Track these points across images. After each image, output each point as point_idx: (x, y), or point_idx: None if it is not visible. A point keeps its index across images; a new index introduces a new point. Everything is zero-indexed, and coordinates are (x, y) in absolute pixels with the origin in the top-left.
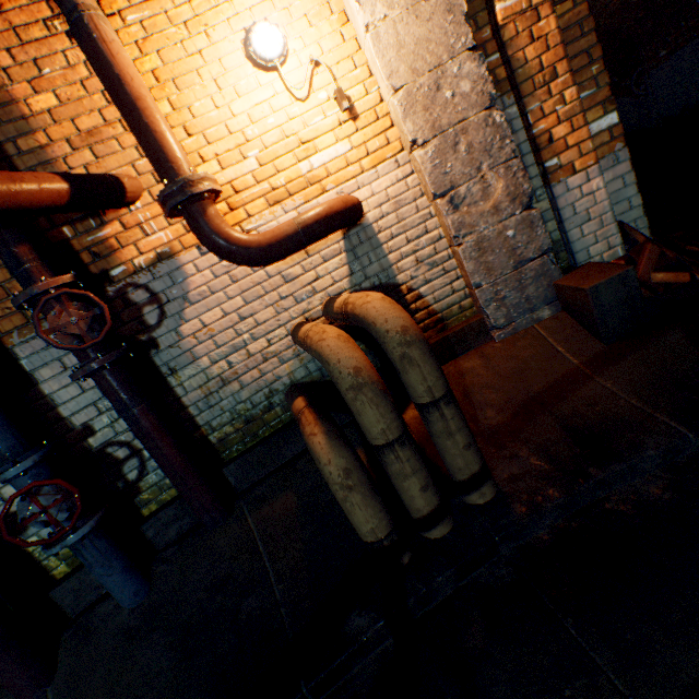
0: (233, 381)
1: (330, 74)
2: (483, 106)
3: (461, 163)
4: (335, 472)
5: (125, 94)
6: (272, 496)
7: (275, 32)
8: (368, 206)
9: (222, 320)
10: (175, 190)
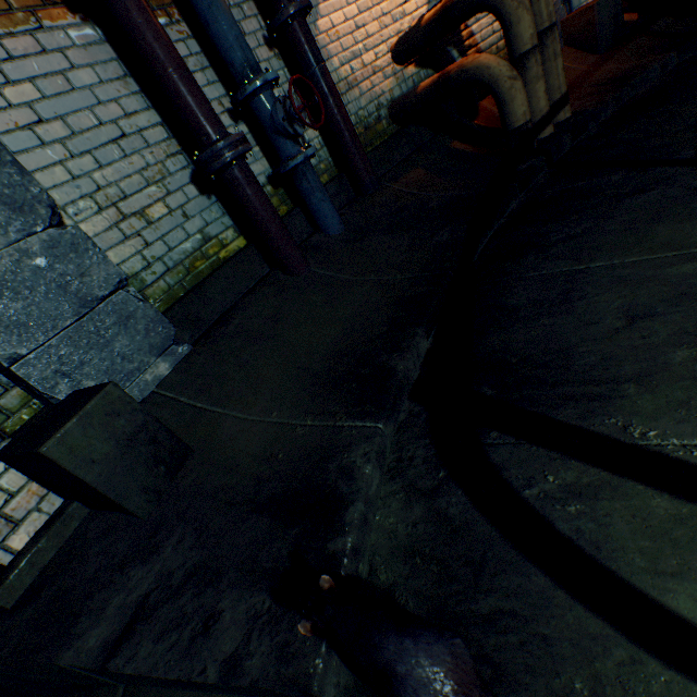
0: (354, 88)
1: None
2: None
3: None
4: (504, 69)
5: None
6: (403, 175)
7: None
8: None
9: (344, 26)
10: None
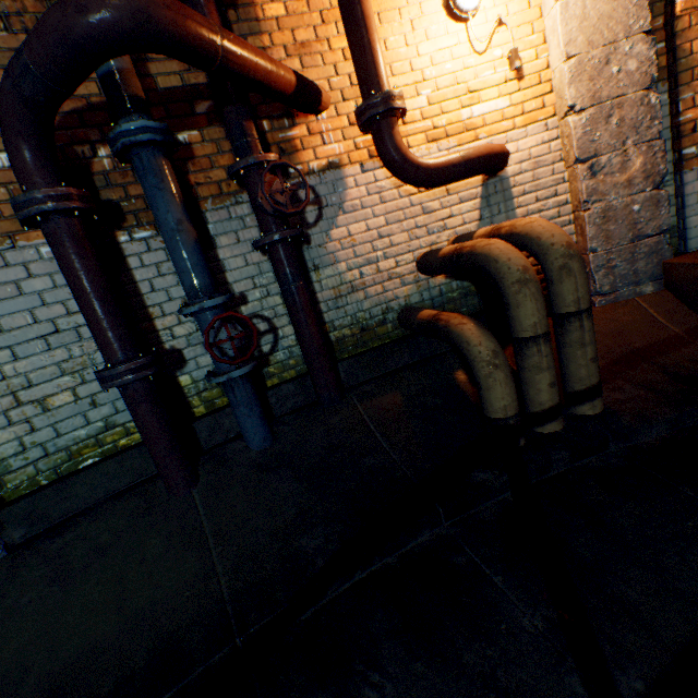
0: (359, 290)
1: (510, 34)
2: (642, 86)
3: (609, 134)
4: (485, 352)
5: (358, 11)
6: (379, 393)
7: None
8: (510, 161)
9: (364, 234)
10: (379, 101)
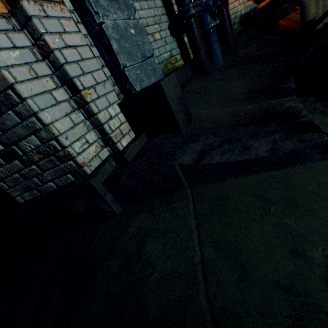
0: None
1: None
2: None
3: None
4: None
5: None
6: (246, 47)
7: None
8: None
9: None
10: None
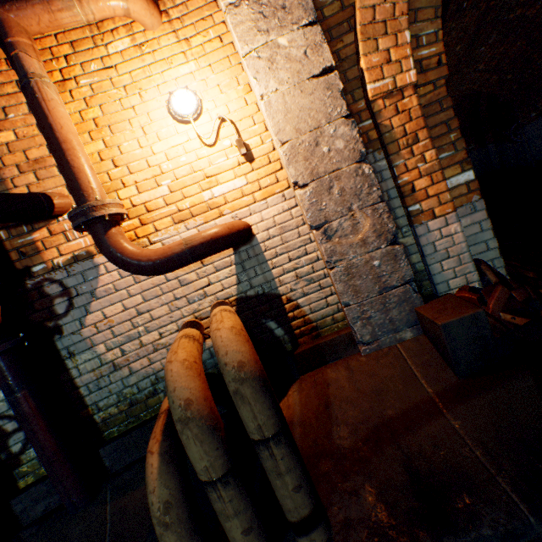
0: (124, 367)
1: (233, 128)
2: (354, 160)
3: (334, 202)
4: (156, 504)
5: (53, 138)
6: (135, 484)
7: (191, 96)
8: (258, 229)
9: (122, 313)
10: (80, 213)
